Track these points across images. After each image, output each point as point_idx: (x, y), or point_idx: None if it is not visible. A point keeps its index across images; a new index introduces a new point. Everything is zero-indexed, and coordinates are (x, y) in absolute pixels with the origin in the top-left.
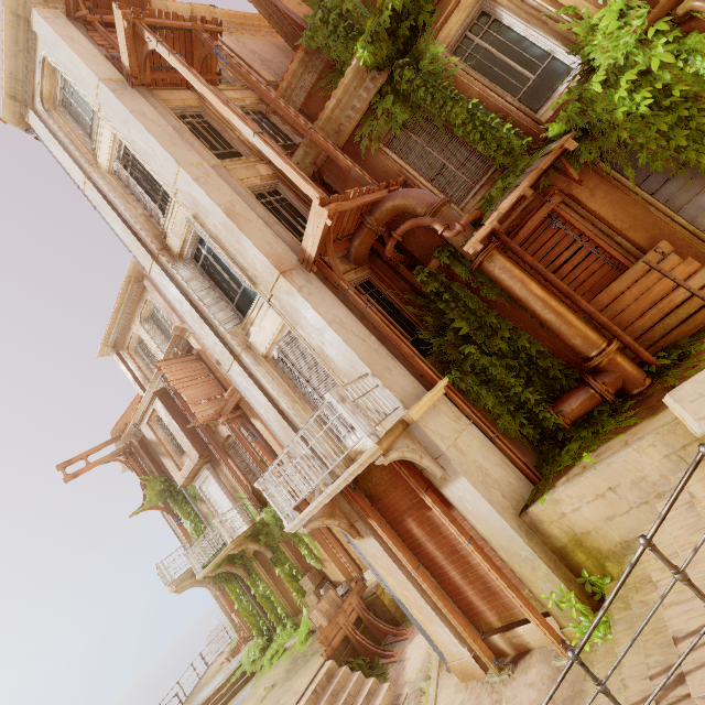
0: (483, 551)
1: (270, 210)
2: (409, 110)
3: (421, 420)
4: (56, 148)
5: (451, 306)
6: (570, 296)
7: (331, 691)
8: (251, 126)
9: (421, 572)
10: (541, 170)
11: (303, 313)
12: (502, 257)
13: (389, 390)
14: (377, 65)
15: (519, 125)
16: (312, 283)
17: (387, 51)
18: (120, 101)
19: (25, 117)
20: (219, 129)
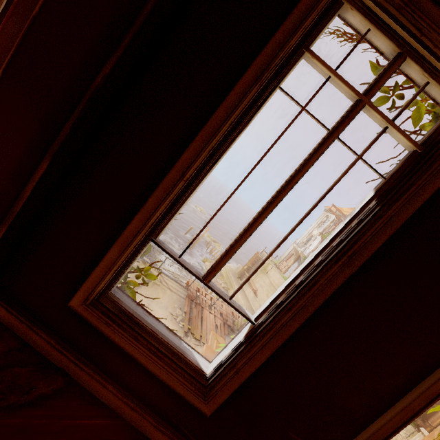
0: None
1: None
2: None
3: None
4: None
5: None
6: None
7: None
8: None
9: None
10: None
11: None
12: None
13: None
14: None
15: None
16: None
17: None
18: None
19: None
20: None
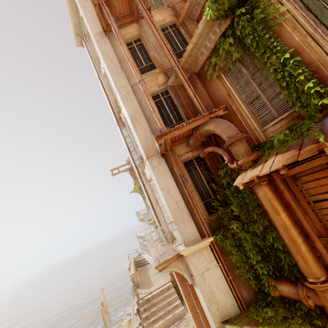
0: (205, 317)
1: (159, 106)
2: (241, 50)
3: (188, 256)
4: (90, 60)
5: (234, 194)
6: (308, 235)
7: (166, 294)
8: (139, 75)
9: (187, 298)
10: (296, 160)
11: (154, 179)
12: (266, 189)
13: (179, 234)
14: (220, 16)
15: (326, 79)
16: (161, 164)
17: (228, 3)
18: (99, 49)
19: (82, 43)
20: (146, 48)
